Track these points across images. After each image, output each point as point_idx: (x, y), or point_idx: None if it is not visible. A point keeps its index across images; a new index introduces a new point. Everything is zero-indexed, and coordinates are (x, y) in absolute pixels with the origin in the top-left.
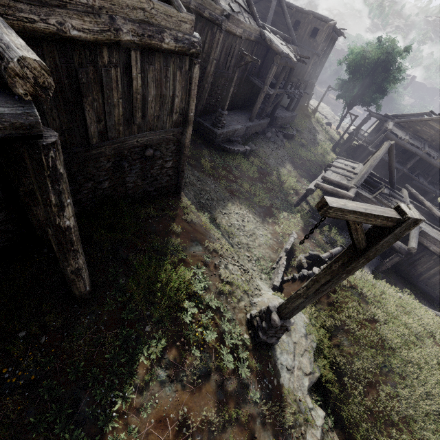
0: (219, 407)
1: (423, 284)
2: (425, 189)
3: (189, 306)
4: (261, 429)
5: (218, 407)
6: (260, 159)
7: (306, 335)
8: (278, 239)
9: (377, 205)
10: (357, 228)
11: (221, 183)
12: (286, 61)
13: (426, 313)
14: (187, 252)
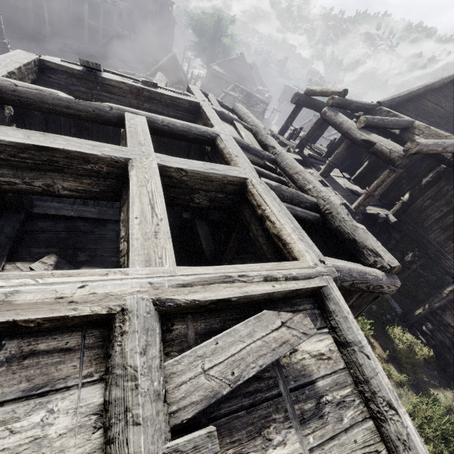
0: None
1: None
2: None
3: None
4: None
5: None
6: None
7: None
8: None
9: None
10: None
11: None
12: (96, 1)
13: None
14: None
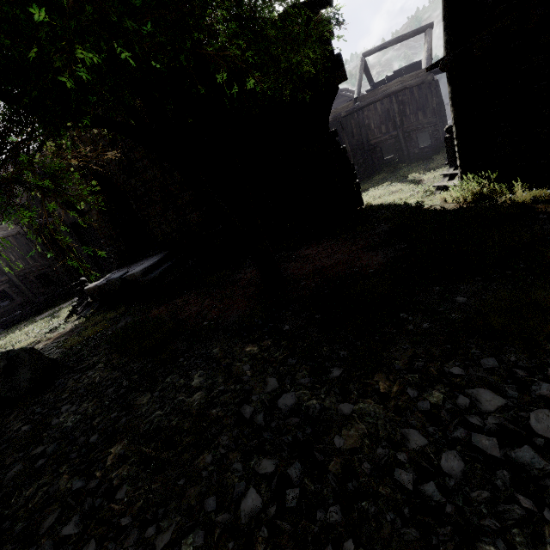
0: None
1: None
2: None
3: None
4: None
5: None
6: None
7: None
8: None
9: None
10: None
11: None
12: None
13: None
14: None
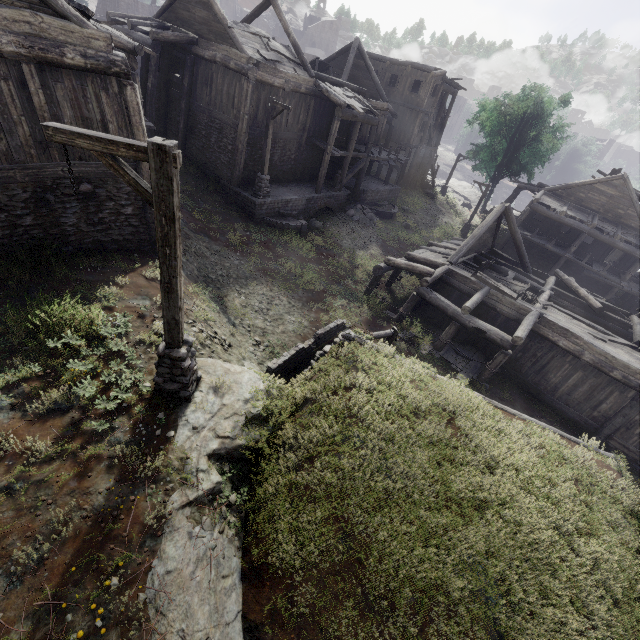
0: (58, 440)
1: (562, 404)
2: (604, 282)
3: (71, 338)
4: (104, 471)
5: (57, 441)
6: (327, 239)
7: (249, 401)
8: (318, 328)
9: (478, 286)
10: (112, 164)
11: (251, 261)
12: (354, 115)
13: (458, 392)
14: (122, 303)
